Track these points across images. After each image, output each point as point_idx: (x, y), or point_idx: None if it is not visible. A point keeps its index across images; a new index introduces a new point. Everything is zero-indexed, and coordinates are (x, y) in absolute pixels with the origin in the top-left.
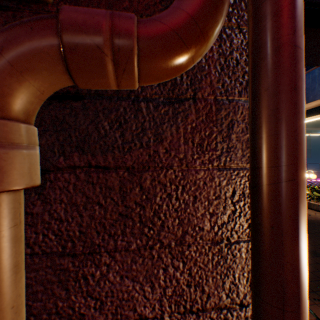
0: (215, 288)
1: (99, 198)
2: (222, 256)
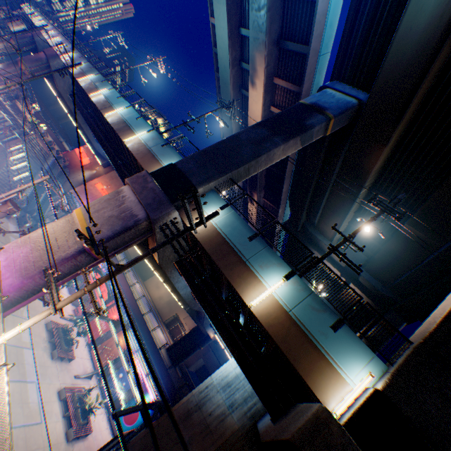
0: None
1: None
2: None
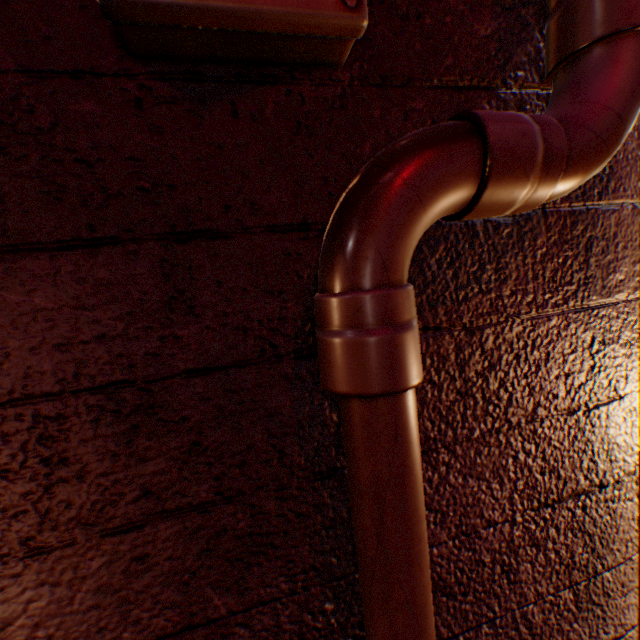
0: (571, 470)
1: (430, 374)
2: (579, 428)
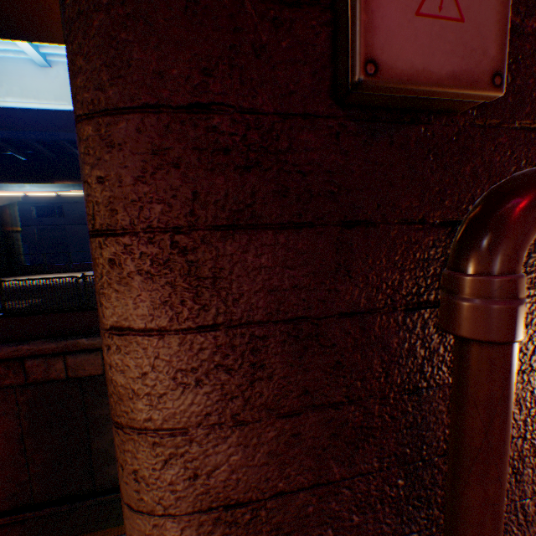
0: None
1: None
2: None
